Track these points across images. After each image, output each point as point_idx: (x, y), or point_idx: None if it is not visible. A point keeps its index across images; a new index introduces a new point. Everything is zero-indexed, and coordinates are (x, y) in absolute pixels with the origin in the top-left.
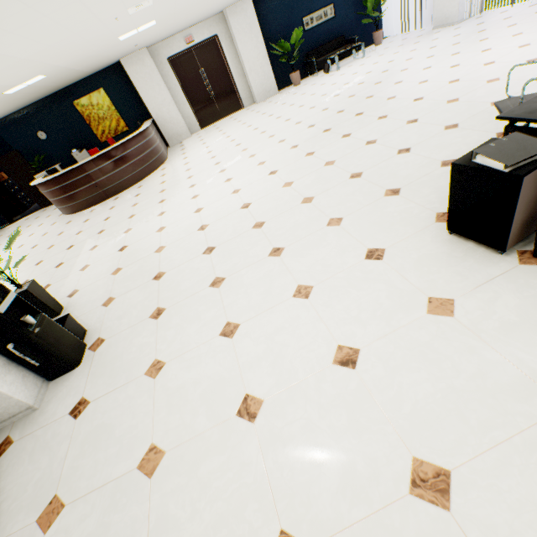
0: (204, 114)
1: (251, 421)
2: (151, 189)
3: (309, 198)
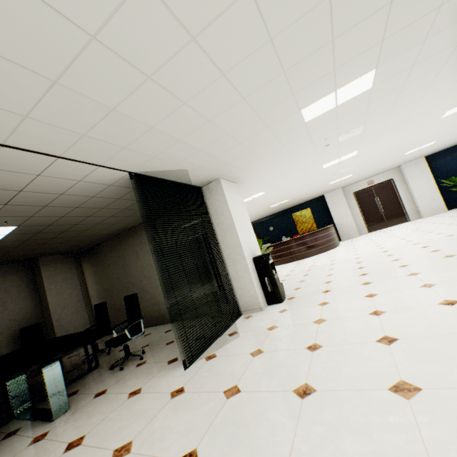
0: (372, 223)
1: (376, 315)
2: (325, 256)
3: (450, 255)
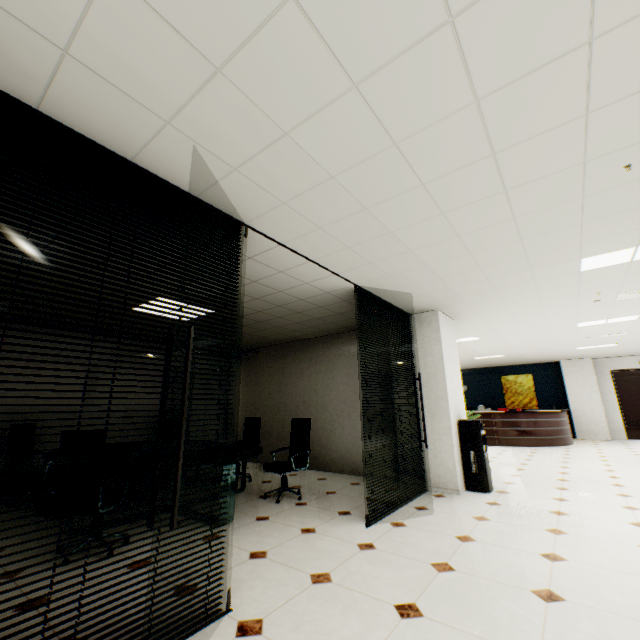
0: (637, 426)
1: None
2: (550, 453)
3: None
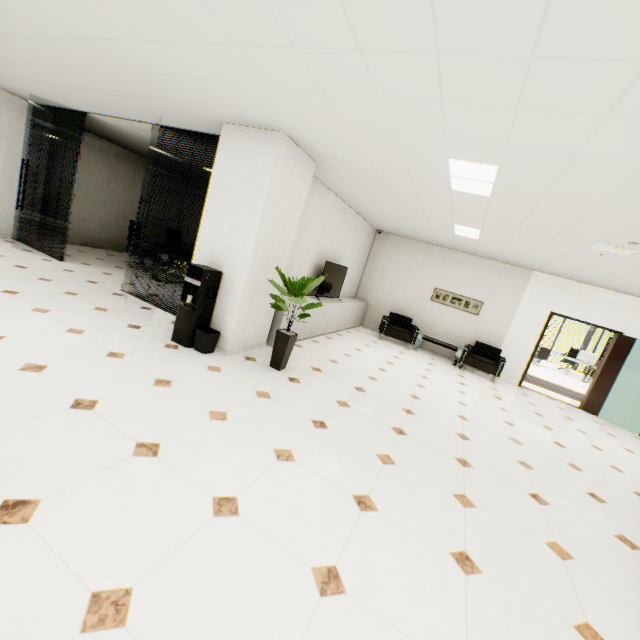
0: None
1: None
2: None
3: None
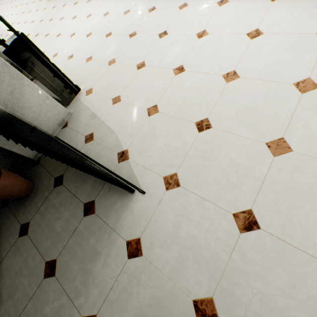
0: None
1: None
2: None
3: (24, 12)
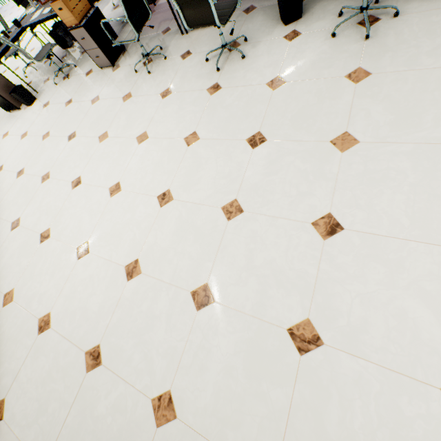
0: None
1: None
2: None
3: None
